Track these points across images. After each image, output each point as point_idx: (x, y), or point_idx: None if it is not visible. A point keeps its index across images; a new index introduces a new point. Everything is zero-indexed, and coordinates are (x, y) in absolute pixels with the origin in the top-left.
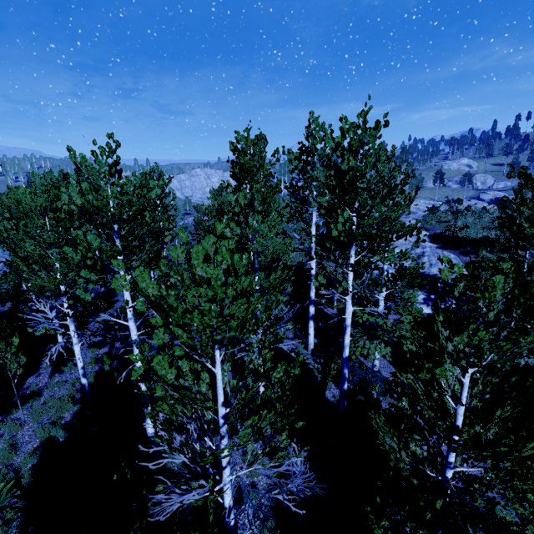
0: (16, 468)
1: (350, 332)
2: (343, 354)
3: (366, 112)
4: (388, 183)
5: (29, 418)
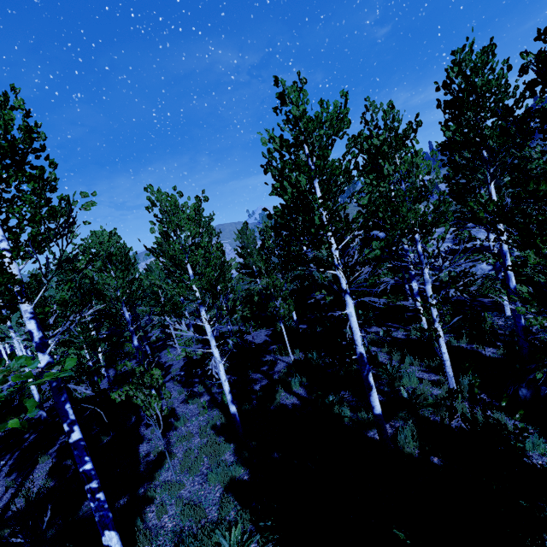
0: (217, 521)
1: (450, 306)
2: (509, 284)
3: (471, 43)
4: (513, 94)
5: (181, 476)
